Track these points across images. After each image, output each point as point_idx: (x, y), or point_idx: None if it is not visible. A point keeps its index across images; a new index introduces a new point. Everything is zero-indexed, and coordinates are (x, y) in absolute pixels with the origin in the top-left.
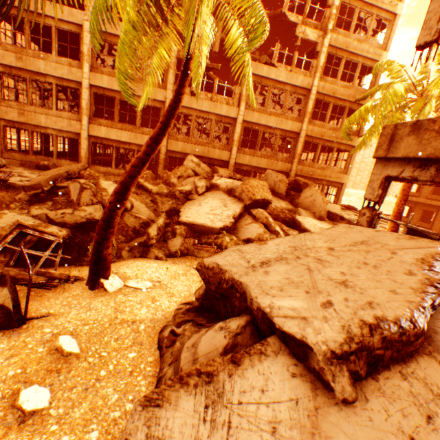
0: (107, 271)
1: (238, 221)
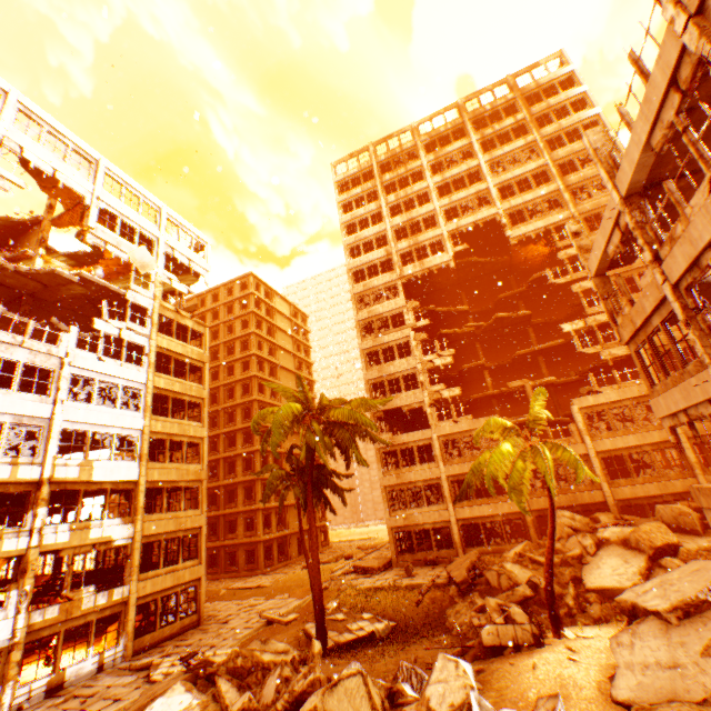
0: (561, 624)
1: (649, 576)
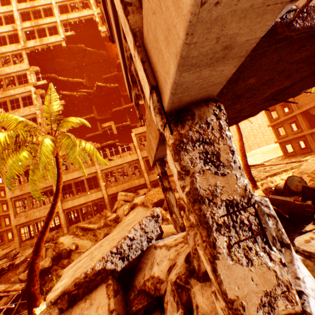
0: (37, 301)
1: None
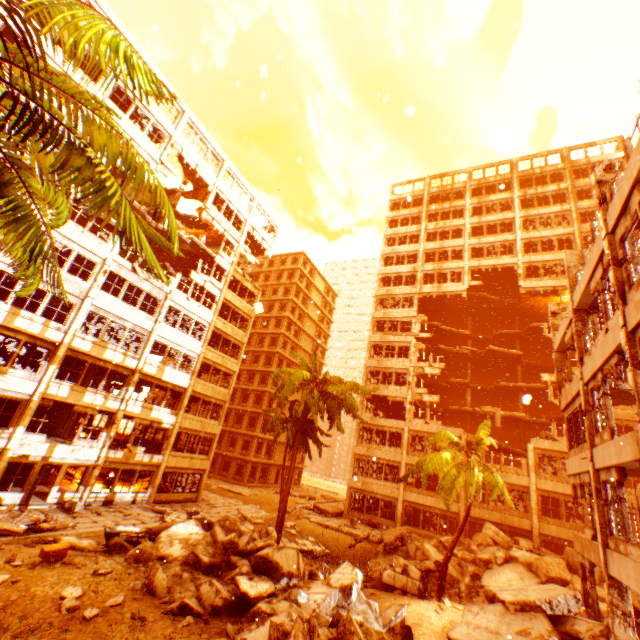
0: (444, 593)
1: None
